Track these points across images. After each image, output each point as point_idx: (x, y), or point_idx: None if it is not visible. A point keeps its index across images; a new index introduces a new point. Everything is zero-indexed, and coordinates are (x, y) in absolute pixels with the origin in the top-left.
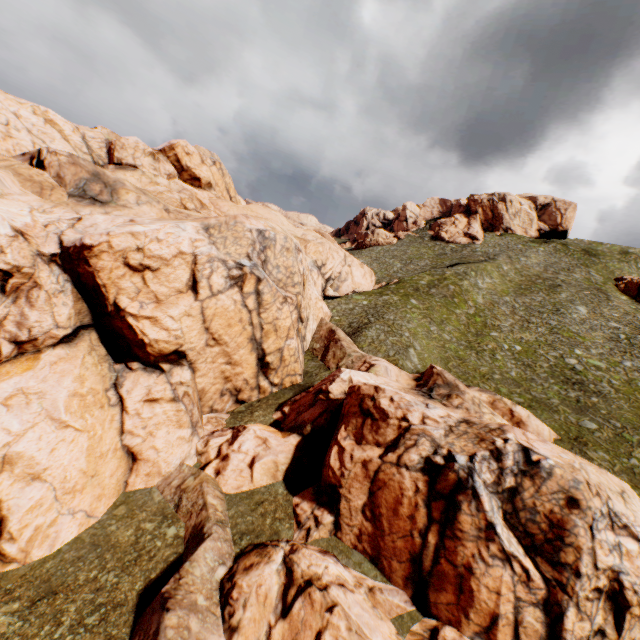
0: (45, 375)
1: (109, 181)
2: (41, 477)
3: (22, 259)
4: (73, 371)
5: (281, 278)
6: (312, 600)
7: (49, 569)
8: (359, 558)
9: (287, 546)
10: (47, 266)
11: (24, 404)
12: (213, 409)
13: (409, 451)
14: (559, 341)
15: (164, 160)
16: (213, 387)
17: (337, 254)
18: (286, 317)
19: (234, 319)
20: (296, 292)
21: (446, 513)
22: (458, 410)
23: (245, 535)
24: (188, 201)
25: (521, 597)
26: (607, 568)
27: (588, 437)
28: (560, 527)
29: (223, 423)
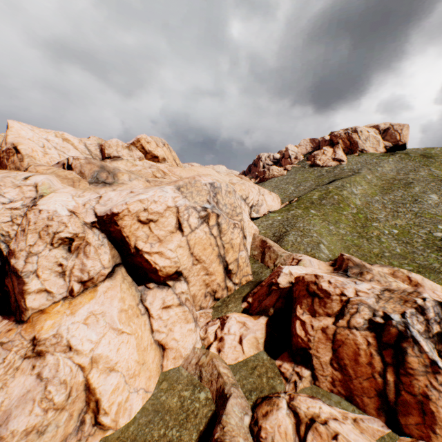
0: (102, 300)
1: (110, 169)
2: (114, 369)
3: (77, 228)
4: (117, 295)
5: (228, 212)
6: (319, 432)
7: (133, 431)
8: (337, 398)
9: (286, 396)
10: (90, 230)
11: (95, 321)
12: (201, 307)
13: (354, 316)
14: (424, 222)
15: (134, 149)
16: (200, 292)
17: (254, 189)
18: (236, 237)
19: (206, 244)
20: (239, 219)
21: (396, 357)
22: (371, 282)
23: (252, 392)
24: (156, 172)
25: None
26: None
27: None
28: None
29: (210, 316)
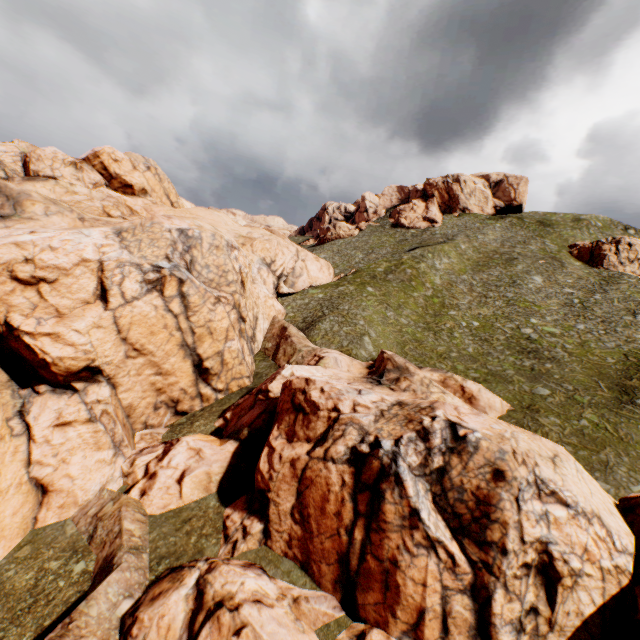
0: None
1: (12, 194)
2: None
3: None
4: None
5: (213, 278)
6: (220, 624)
7: None
8: (289, 566)
9: (205, 565)
10: None
11: None
12: (148, 425)
13: (337, 443)
14: (516, 312)
15: (89, 169)
16: (143, 401)
17: (287, 249)
18: (222, 318)
19: (157, 326)
20: (232, 291)
21: (371, 505)
22: (405, 393)
23: (164, 559)
24: (112, 208)
25: (448, 585)
26: (535, 540)
27: (541, 404)
28: (487, 503)
29: (159, 438)
